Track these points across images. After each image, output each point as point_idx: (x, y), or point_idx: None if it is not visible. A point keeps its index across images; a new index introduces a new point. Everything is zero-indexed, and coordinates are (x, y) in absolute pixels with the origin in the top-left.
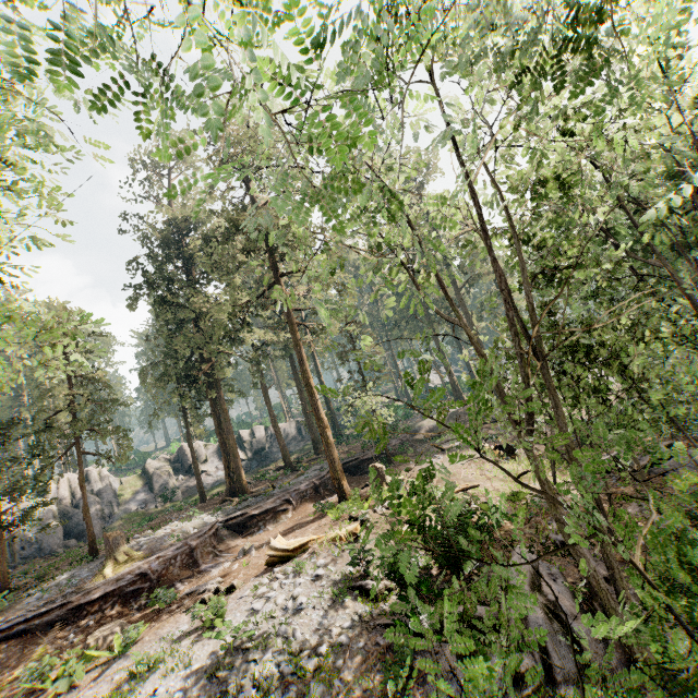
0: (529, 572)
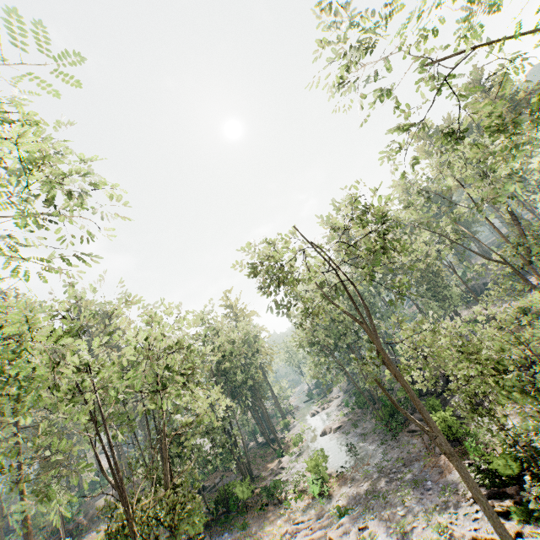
0: None
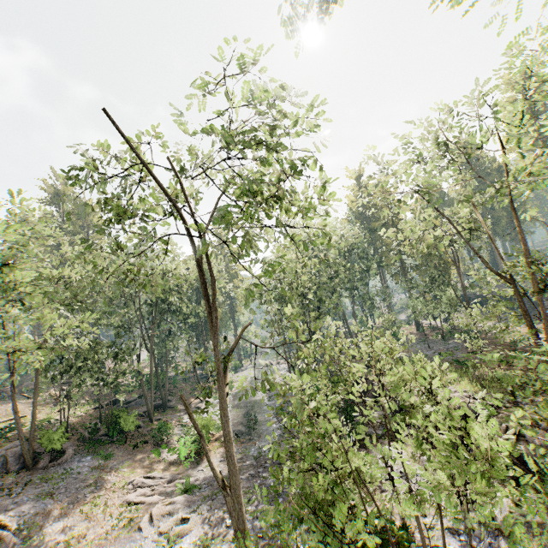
0: (12, 446)
